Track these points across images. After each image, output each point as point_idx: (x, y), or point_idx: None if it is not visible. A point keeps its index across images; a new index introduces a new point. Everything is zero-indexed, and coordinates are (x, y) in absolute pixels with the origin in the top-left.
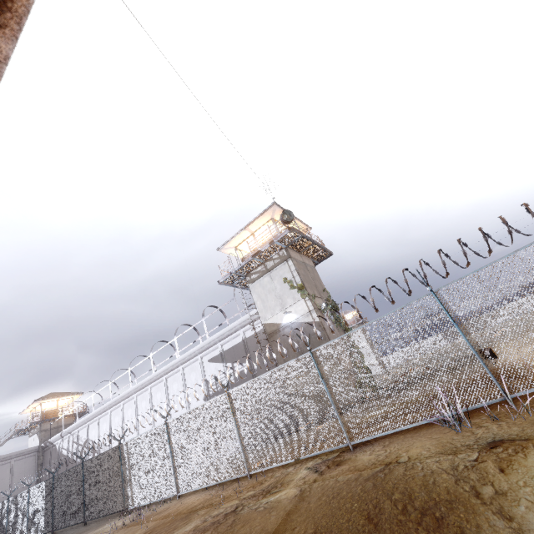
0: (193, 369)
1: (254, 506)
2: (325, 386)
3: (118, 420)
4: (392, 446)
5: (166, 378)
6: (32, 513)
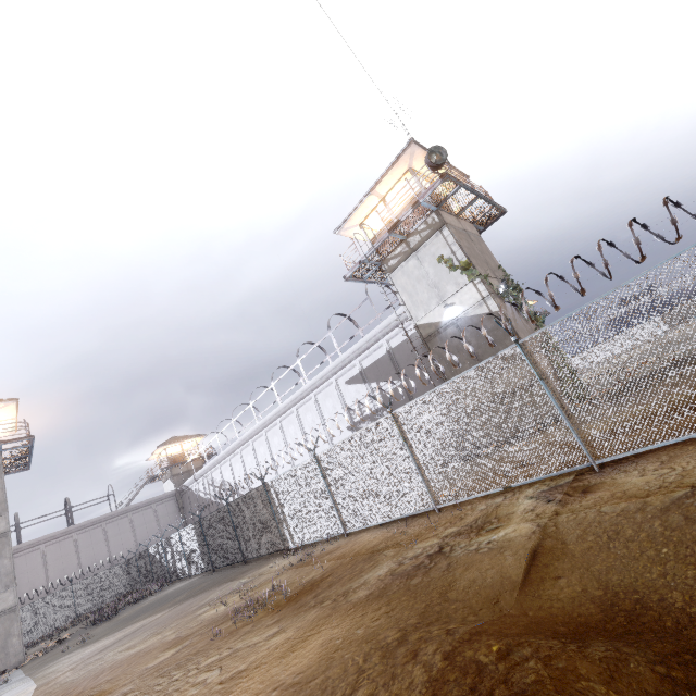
0: (327, 395)
1: (469, 546)
2: (547, 389)
3: (251, 460)
4: (682, 462)
5: (296, 409)
6: (189, 553)
